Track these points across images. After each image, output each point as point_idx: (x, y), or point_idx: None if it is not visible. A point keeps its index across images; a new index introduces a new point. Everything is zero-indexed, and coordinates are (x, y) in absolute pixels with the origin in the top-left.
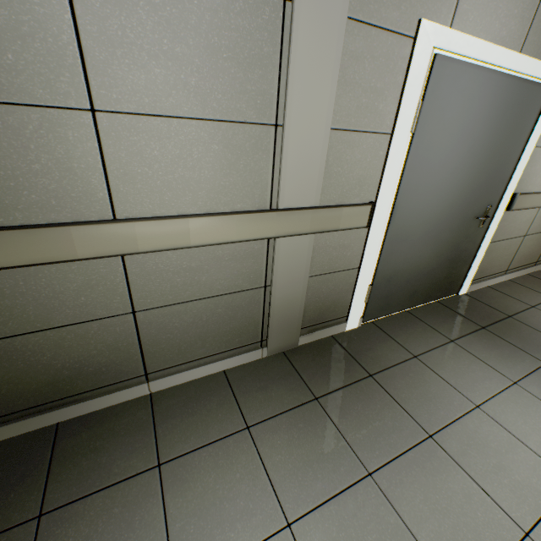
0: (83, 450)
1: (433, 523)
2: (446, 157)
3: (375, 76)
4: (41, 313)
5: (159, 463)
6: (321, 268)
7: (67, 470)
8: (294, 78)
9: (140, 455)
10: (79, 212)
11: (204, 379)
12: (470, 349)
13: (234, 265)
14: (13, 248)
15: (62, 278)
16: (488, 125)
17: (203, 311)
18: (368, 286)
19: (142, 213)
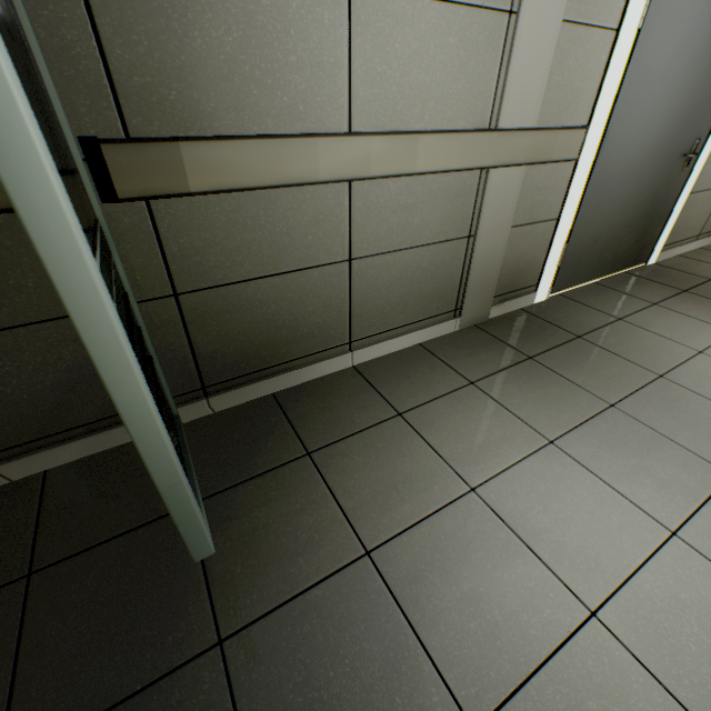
0: (314, 410)
1: (686, 432)
2: (666, 66)
3: None
4: (273, 253)
5: (398, 413)
6: (522, 217)
7: (309, 424)
8: None
9: (375, 409)
10: (321, 123)
11: (402, 351)
12: (677, 309)
13: (445, 205)
14: (267, 163)
15: (296, 210)
16: None
17: (409, 265)
18: (564, 245)
19: (374, 128)
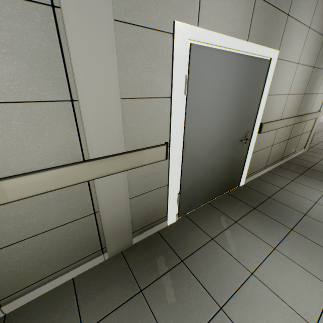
0: None
1: None
2: (213, 107)
3: (149, 60)
4: None
5: None
6: (139, 191)
7: None
8: (78, 65)
9: None
10: None
11: (55, 290)
12: (247, 226)
13: (62, 204)
14: None
15: None
16: (236, 85)
17: (41, 243)
18: (178, 195)
19: None
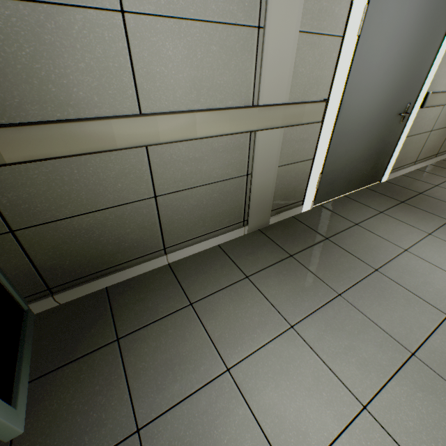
0: (132, 301)
1: (387, 316)
2: (381, 59)
3: None
4: (91, 197)
5: (190, 303)
6: (287, 159)
7: (125, 313)
8: None
9: (175, 300)
10: (115, 108)
11: (205, 251)
12: (395, 216)
13: (226, 156)
14: (70, 139)
15: (104, 167)
16: (414, 29)
17: (203, 196)
18: (319, 175)
19: (160, 109)
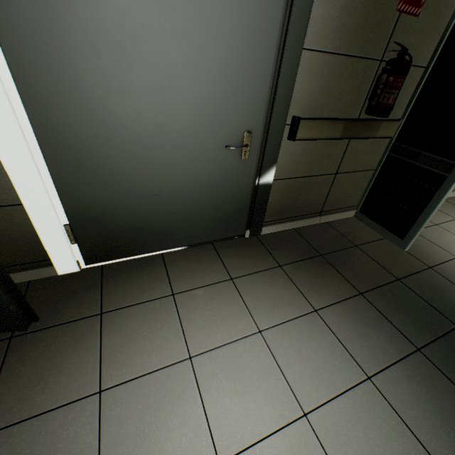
0: None
1: None
2: None
3: None
4: None
5: (435, 224)
6: None
7: None
8: None
9: None
10: None
11: None
12: None
13: None
14: None
15: None
16: None
17: None
18: None
19: None
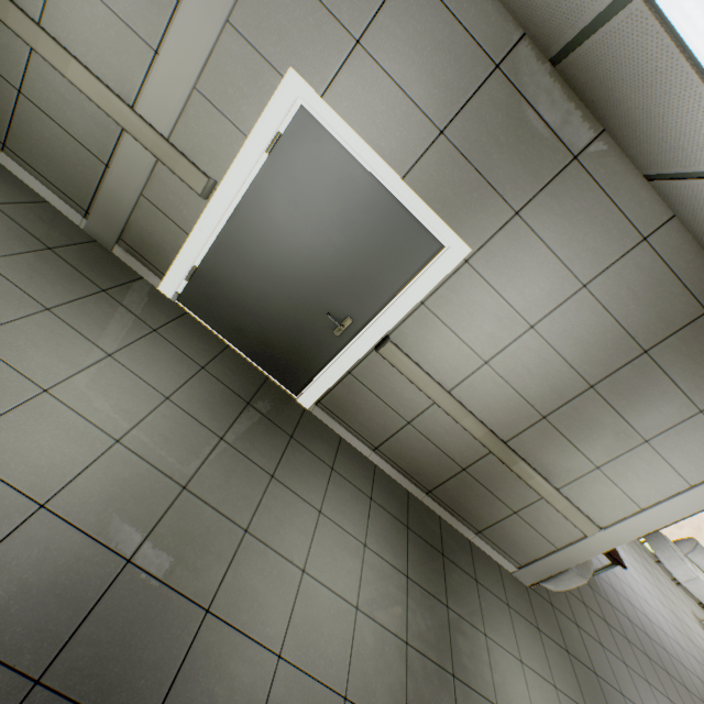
0: None
1: None
2: (301, 210)
3: (245, 81)
4: None
5: None
6: (158, 200)
7: None
8: (176, 31)
9: None
10: (26, 5)
11: (32, 190)
12: (199, 378)
13: (93, 125)
14: None
15: None
16: (355, 219)
17: (59, 138)
18: (193, 266)
19: (55, 35)
